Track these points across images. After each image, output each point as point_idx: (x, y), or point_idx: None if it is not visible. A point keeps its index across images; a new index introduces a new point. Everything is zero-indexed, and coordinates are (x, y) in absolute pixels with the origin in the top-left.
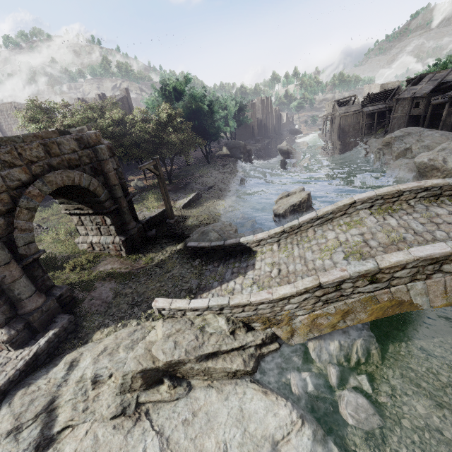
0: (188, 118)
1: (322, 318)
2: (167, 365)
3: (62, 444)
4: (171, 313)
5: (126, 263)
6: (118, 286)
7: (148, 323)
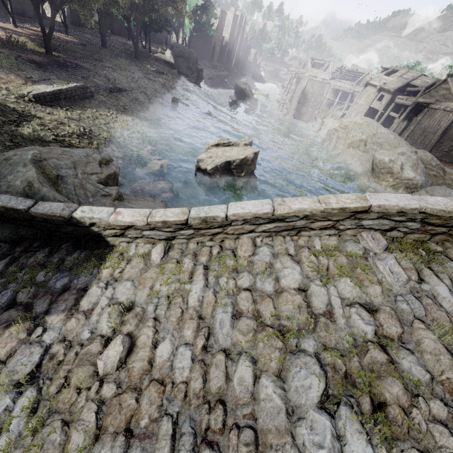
0: None
1: None
2: None
3: None
4: None
5: None
6: None
7: None
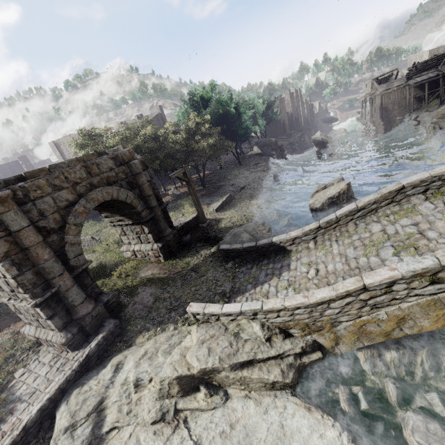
0: (217, 123)
1: (371, 325)
2: (202, 372)
3: (110, 444)
4: (205, 318)
5: (164, 268)
6: (157, 291)
7: (184, 327)
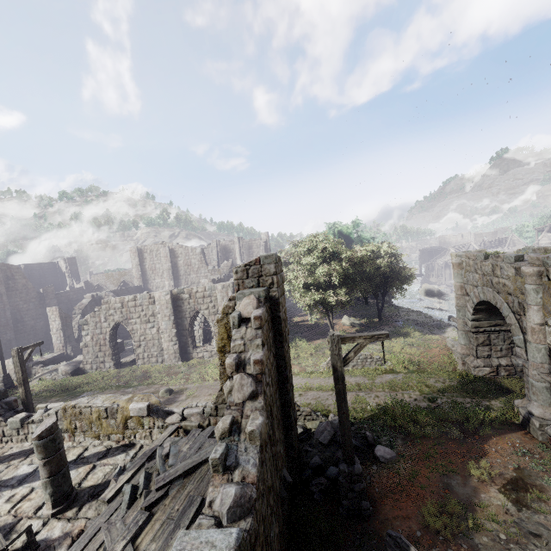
0: None
1: None
2: None
3: None
4: None
5: None
6: None
7: None
